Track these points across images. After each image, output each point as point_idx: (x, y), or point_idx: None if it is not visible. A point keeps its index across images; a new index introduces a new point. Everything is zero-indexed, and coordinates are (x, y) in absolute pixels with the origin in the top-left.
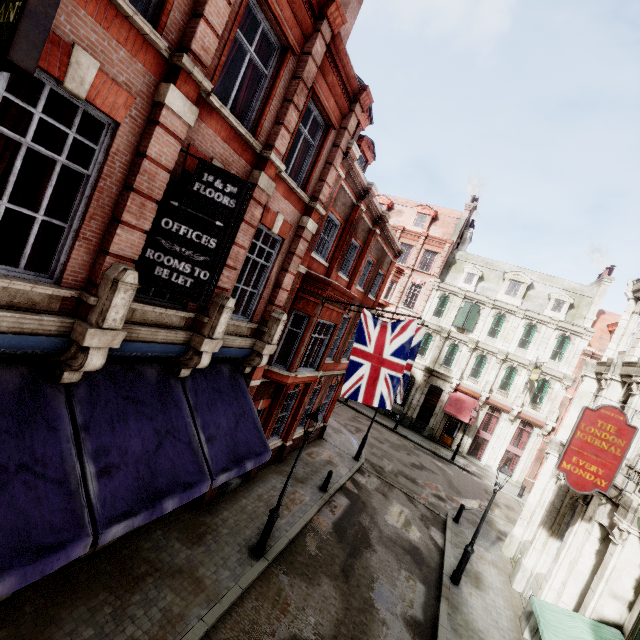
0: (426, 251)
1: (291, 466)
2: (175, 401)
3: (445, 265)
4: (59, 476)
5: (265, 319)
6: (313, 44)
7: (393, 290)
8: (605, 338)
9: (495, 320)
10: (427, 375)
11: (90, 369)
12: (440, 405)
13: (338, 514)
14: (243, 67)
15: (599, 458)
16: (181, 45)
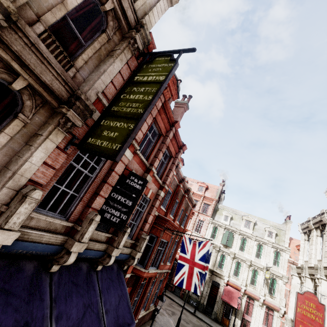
0: (204, 203)
1: None
2: (93, 285)
3: (214, 211)
4: None
5: (138, 238)
6: (169, 133)
7: (189, 222)
8: (296, 253)
9: (241, 241)
10: (210, 274)
11: (67, 264)
12: (219, 295)
13: None
14: (146, 140)
15: (312, 325)
16: None
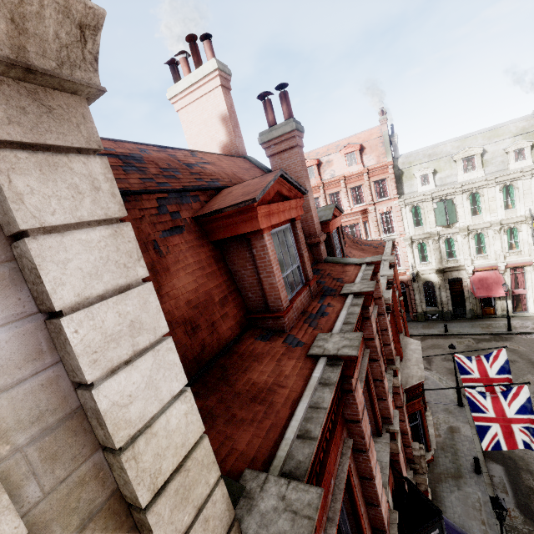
0: (374, 182)
1: (438, 463)
2: None
3: (395, 180)
4: None
5: (410, 459)
6: (372, 331)
7: (369, 228)
8: None
9: (470, 200)
10: (441, 275)
11: None
12: (466, 290)
13: (509, 491)
14: None
15: None
16: (372, 526)
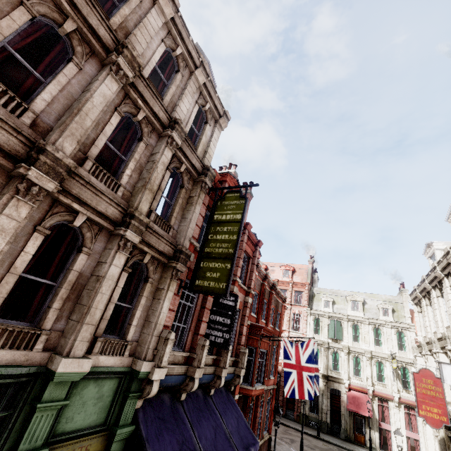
0: (295, 291)
1: None
2: (212, 409)
3: (309, 298)
4: (193, 448)
5: (237, 354)
6: (244, 237)
7: (283, 320)
8: None
9: (353, 329)
10: (325, 381)
11: (193, 390)
12: (343, 405)
13: None
14: None
15: (434, 402)
16: None
